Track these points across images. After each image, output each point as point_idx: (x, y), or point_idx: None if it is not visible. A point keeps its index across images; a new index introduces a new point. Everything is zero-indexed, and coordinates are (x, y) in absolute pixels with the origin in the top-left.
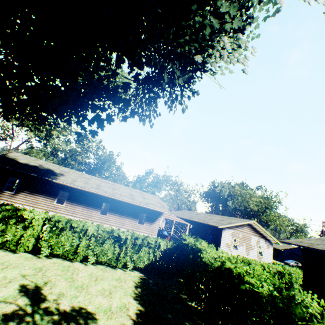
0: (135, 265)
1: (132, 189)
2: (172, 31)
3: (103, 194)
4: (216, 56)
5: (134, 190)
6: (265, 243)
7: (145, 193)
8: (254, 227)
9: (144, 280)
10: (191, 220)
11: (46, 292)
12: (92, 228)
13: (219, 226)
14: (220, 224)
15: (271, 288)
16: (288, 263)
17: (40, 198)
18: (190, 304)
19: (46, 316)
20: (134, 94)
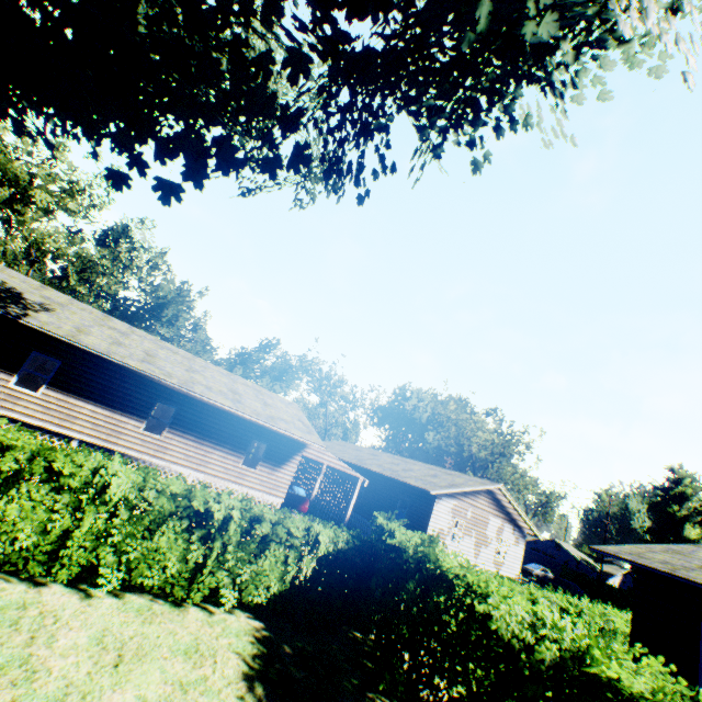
0: (243, 597)
1: (237, 378)
2: None
3: (161, 380)
4: (630, 1)
5: (242, 381)
6: (514, 534)
7: (267, 391)
8: (498, 498)
9: (268, 647)
10: (363, 467)
11: None
12: (125, 480)
13: (432, 491)
14: (432, 486)
15: None
16: (531, 571)
17: None
18: None
19: None
20: (326, 86)
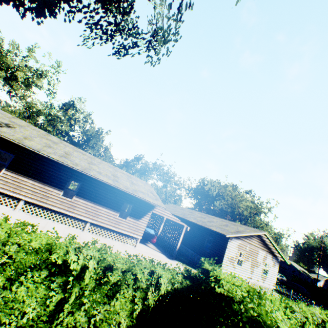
0: None
1: (118, 169)
2: None
3: (70, 167)
4: None
5: (120, 171)
6: (272, 260)
7: (134, 177)
8: (264, 239)
9: None
10: (186, 219)
11: None
12: None
13: (227, 235)
14: (226, 232)
15: None
16: None
17: None
18: None
19: None
20: None
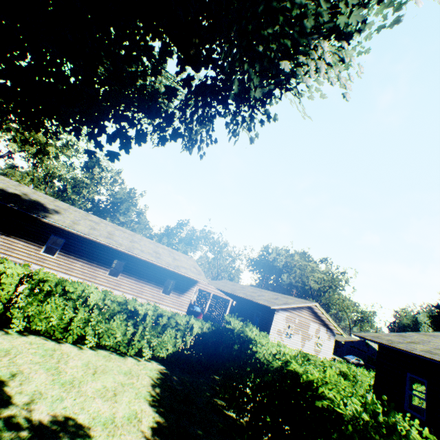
0: (155, 354)
1: (159, 245)
2: (263, 8)
3: (116, 247)
4: (310, 67)
5: (162, 246)
6: (327, 333)
7: (176, 251)
8: (315, 311)
9: (165, 376)
10: (234, 294)
11: (13, 391)
12: (96, 295)
13: (272, 307)
14: (272, 304)
15: (357, 406)
16: (348, 360)
17: (19, 243)
18: (228, 414)
19: (9, 431)
20: (182, 106)
